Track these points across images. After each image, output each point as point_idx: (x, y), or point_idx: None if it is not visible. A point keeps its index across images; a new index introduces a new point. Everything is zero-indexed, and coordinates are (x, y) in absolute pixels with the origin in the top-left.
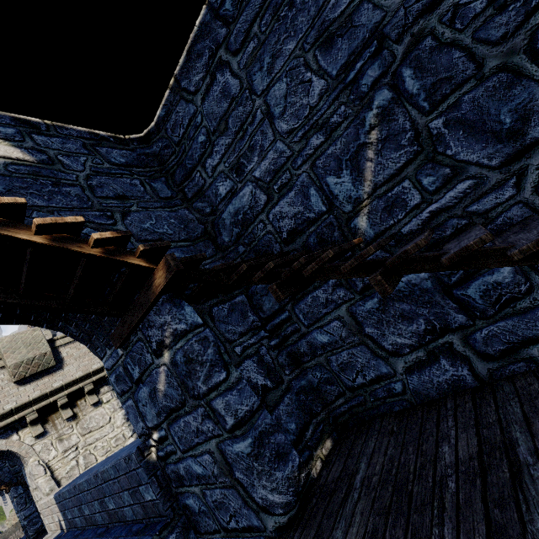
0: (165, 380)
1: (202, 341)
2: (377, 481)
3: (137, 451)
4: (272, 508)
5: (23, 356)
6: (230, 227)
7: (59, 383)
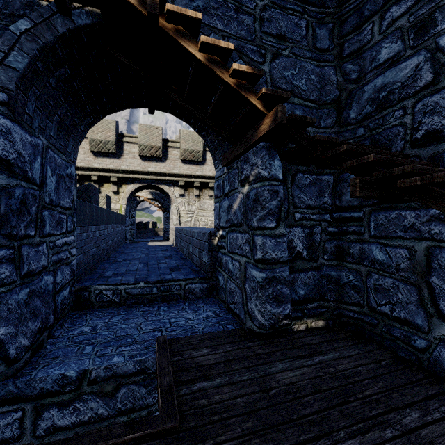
0: (238, 203)
1: (272, 192)
2: (332, 372)
3: (209, 233)
4: (253, 318)
5: (189, 147)
6: (364, 103)
7: (199, 173)
